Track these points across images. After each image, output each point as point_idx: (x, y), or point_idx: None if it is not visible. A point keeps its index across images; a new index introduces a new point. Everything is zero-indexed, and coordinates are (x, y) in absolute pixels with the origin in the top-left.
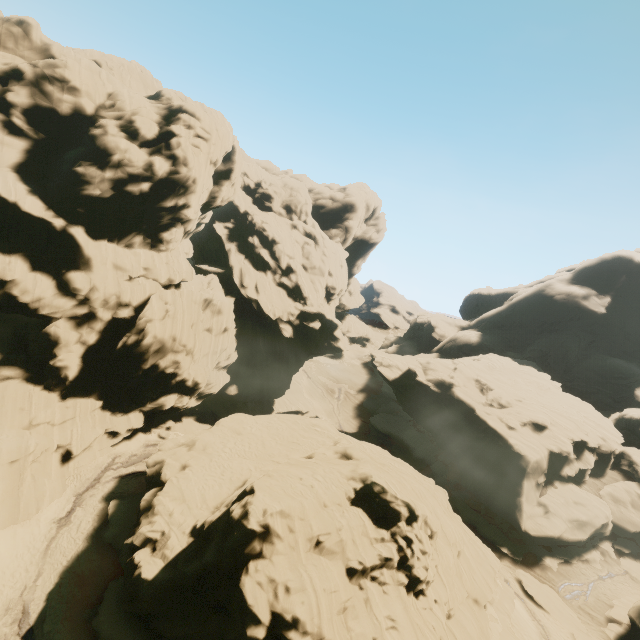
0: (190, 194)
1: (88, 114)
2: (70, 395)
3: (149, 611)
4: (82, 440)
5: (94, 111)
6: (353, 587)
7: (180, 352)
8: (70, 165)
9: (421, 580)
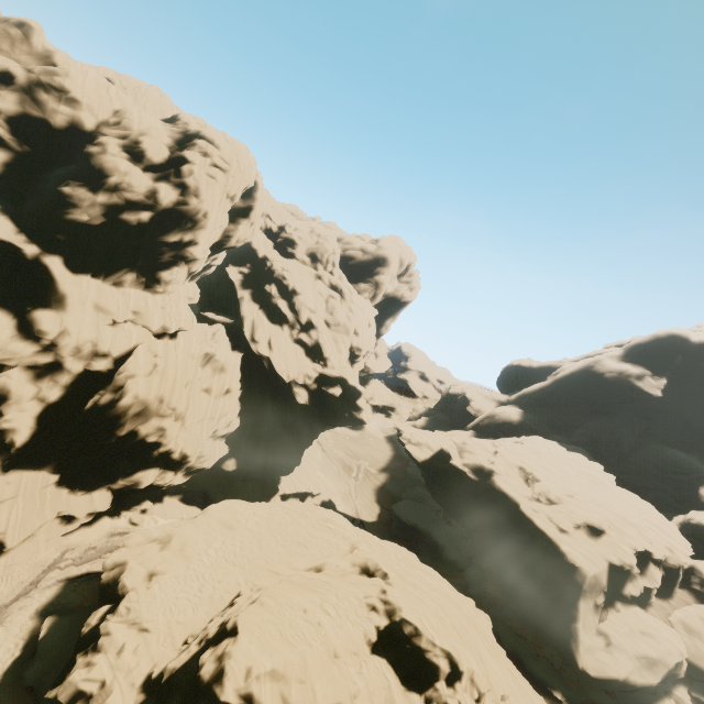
0: (199, 229)
1: (87, 130)
2: (15, 466)
3: None
4: (22, 528)
5: (95, 127)
6: None
7: (167, 416)
8: (55, 184)
9: None
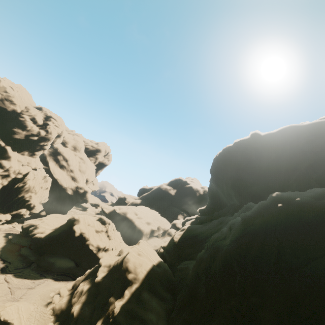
0: (49, 142)
1: (18, 112)
2: None
3: (43, 244)
4: None
5: (20, 111)
6: (96, 233)
7: (33, 192)
8: (11, 127)
9: (110, 235)
